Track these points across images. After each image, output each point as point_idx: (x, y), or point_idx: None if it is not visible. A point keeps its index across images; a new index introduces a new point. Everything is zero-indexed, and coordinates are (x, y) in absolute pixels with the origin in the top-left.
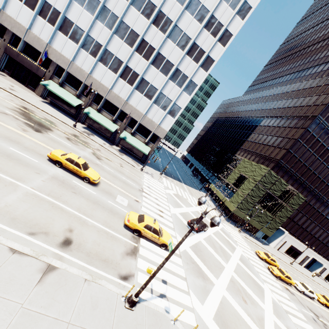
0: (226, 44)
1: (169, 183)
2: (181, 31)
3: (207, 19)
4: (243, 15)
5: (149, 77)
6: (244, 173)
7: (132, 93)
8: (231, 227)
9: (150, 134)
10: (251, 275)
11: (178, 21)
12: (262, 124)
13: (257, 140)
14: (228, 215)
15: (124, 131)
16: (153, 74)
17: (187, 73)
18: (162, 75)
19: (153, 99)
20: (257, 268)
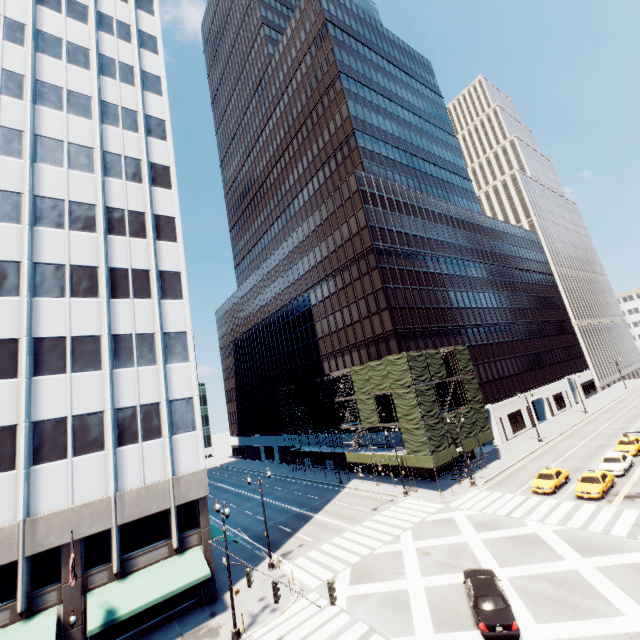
0: (177, 237)
1: (309, 564)
2: (58, 266)
3: (103, 219)
4: (165, 182)
5: (52, 406)
6: (378, 389)
7: (31, 481)
8: (463, 496)
9: (171, 517)
10: (633, 563)
11: (36, 254)
12: (314, 301)
13: (333, 326)
14: (426, 476)
15: (90, 597)
16: (59, 391)
17: (145, 327)
18: (87, 374)
19: (110, 439)
20: (589, 523)
